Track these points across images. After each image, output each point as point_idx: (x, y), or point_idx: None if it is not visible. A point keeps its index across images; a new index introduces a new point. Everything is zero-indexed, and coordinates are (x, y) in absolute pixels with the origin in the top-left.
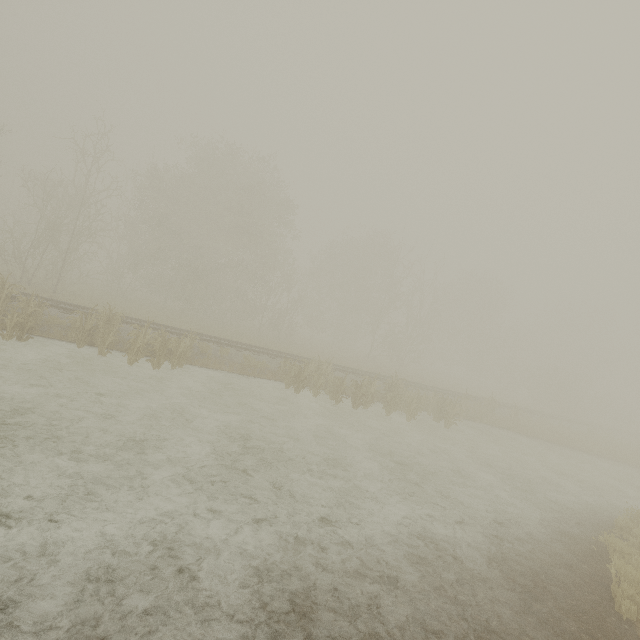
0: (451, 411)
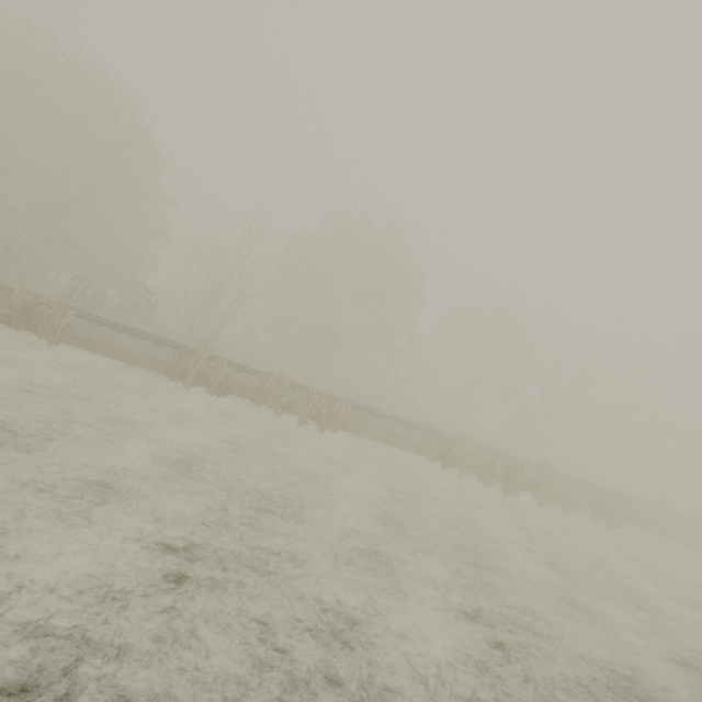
0: (616, 511)
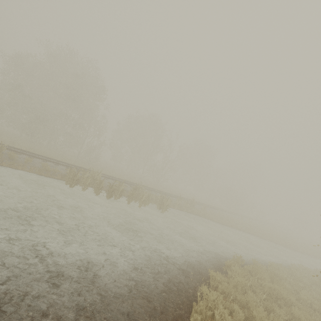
0: (165, 203)
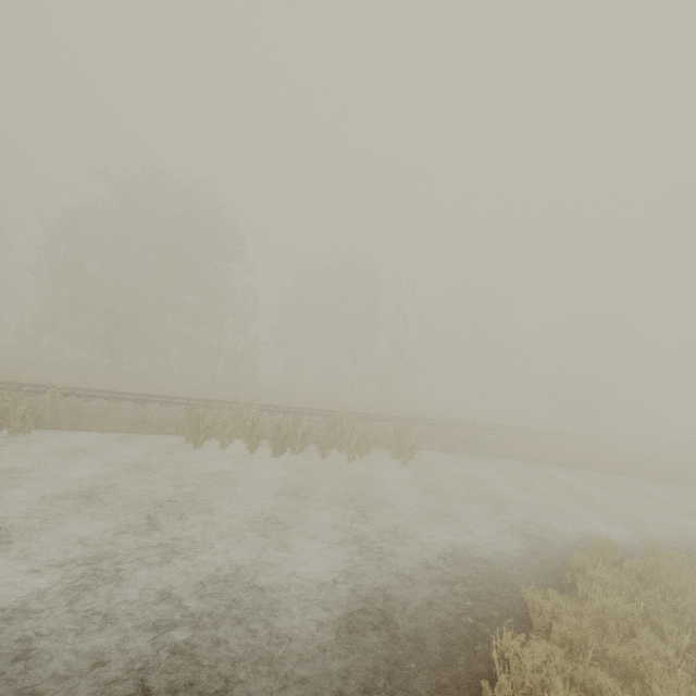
0: (407, 443)
